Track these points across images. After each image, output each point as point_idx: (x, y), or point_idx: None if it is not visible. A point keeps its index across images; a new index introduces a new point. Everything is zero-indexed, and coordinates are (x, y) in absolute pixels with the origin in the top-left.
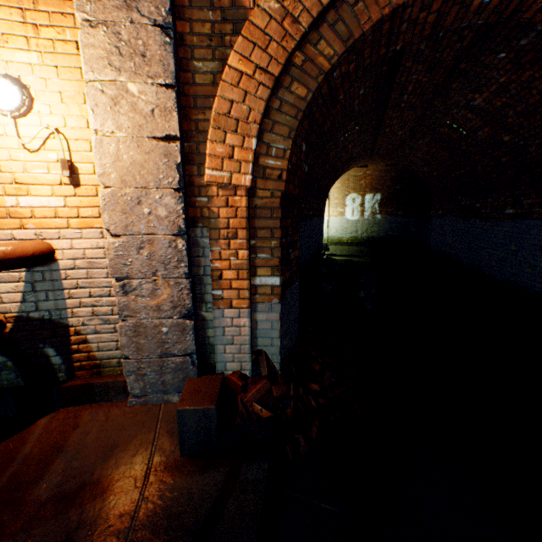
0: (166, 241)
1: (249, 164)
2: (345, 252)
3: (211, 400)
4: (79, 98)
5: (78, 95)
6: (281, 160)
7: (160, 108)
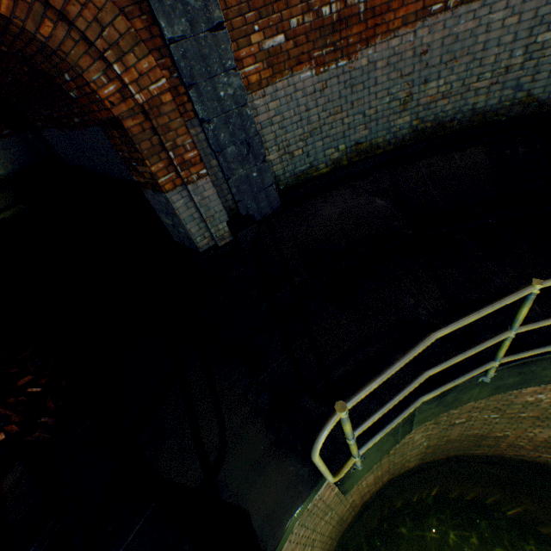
0: None
1: None
2: None
3: None
4: None
5: None
6: None
7: None
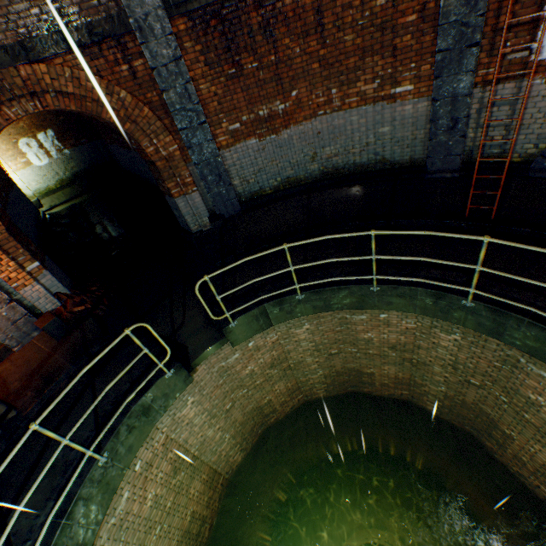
0: None
1: None
2: (64, 198)
3: (53, 317)
4: None
5: None
6: None
7: None
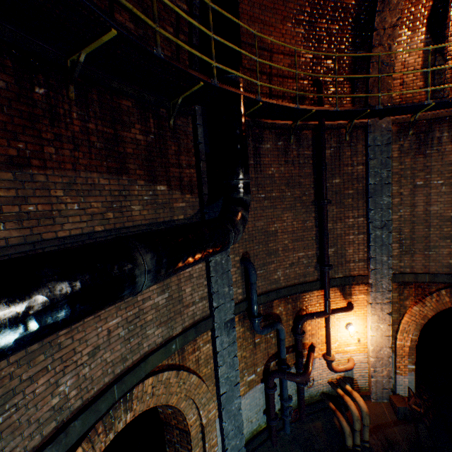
0: (386, 359)
1: (408, 340)
2: None
3: (404, 404)
4: (362, 324)
5: (362, 323)
6: (415, 336)
7: (387, 329)
